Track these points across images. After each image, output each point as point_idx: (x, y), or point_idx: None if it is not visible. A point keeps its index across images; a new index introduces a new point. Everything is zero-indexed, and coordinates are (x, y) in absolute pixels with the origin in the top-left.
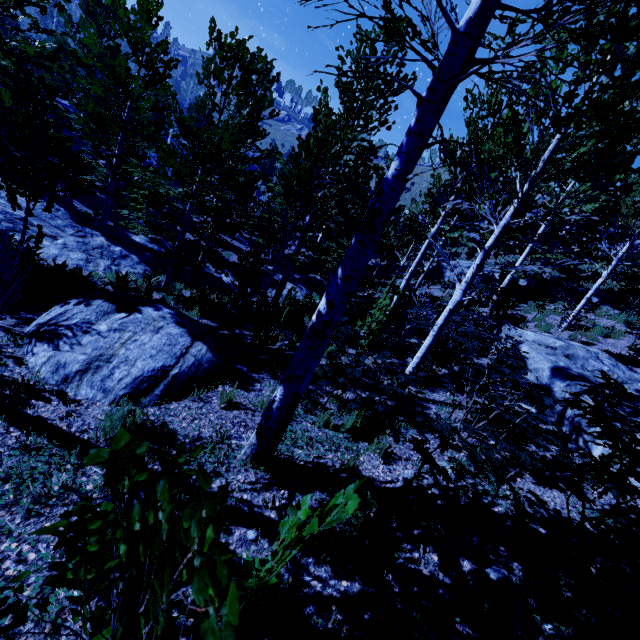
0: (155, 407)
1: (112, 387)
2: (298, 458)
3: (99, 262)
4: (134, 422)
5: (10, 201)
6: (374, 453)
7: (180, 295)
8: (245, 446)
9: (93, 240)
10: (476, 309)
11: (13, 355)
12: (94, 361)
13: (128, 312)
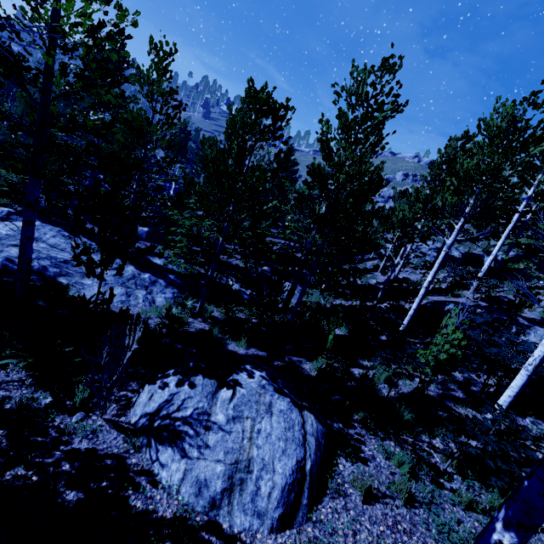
0: (308, 522)
1: (265, 508)
2: None
3: (137, 294)
4: None
5: (89, 273)
6: None
7: (212, 316)
8: None
9: (125, 271)
10: (460, 293)
11: (140, 468)
12: (234, 472)
13: (230, 387)
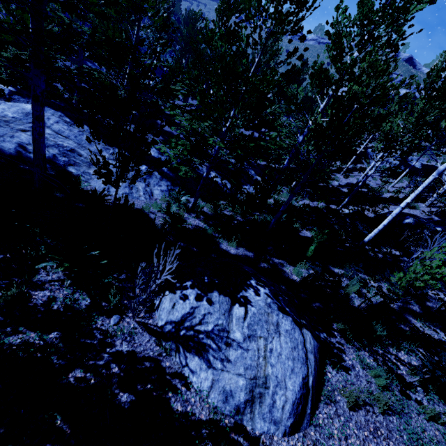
0: (311, 426)
1: (280, 418)
2: None
3: (137, 186)
4: None
5: (106, 182)
6: None
7: (202, 212)
8: None
9: None
10: (416, 205)
11: (174, 371)
12: (254, 387)
13: (241, 304)
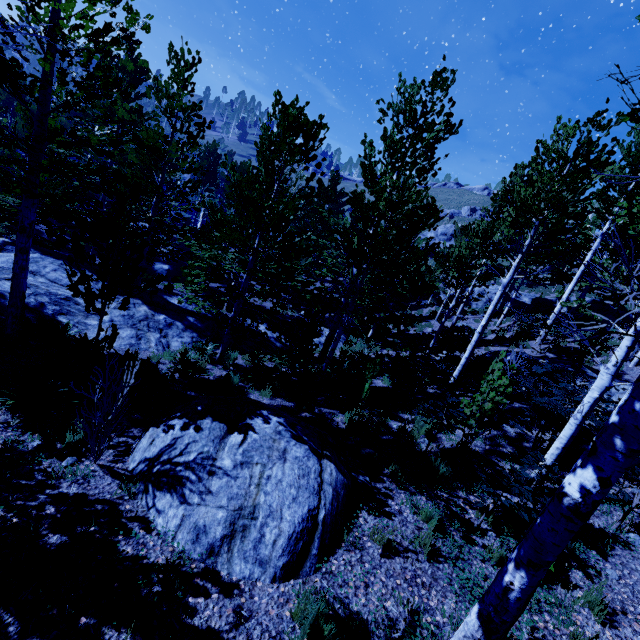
0: (317, 573)
1: (268, 556)
2: (511, 635)
3: (149, 337)
4: (317, 615)
5: (88, 305)
6: (582, 606)
7: (235, 364)
8: (459, 637)
9: (137, 311)
10: (526, 343)
11: (134, 514)
12: (237, 519)
13: (241, 431)
